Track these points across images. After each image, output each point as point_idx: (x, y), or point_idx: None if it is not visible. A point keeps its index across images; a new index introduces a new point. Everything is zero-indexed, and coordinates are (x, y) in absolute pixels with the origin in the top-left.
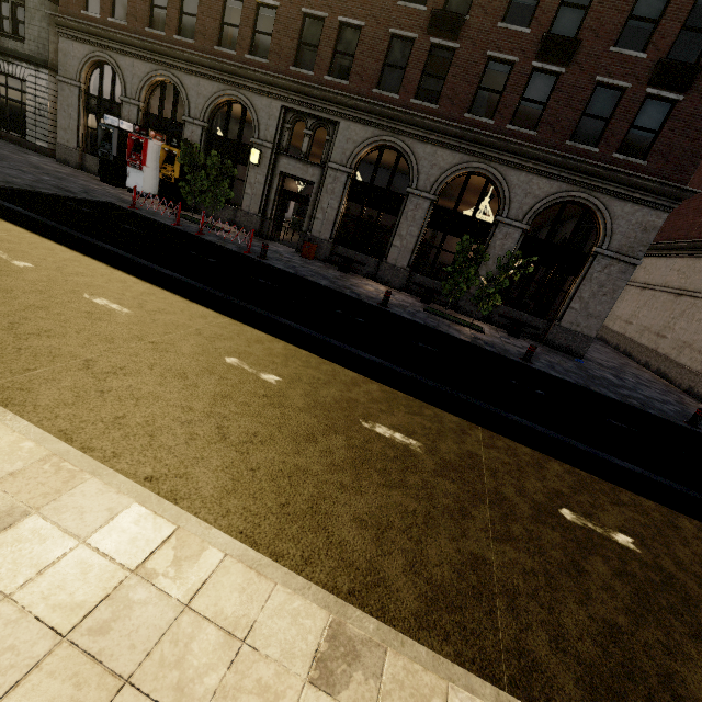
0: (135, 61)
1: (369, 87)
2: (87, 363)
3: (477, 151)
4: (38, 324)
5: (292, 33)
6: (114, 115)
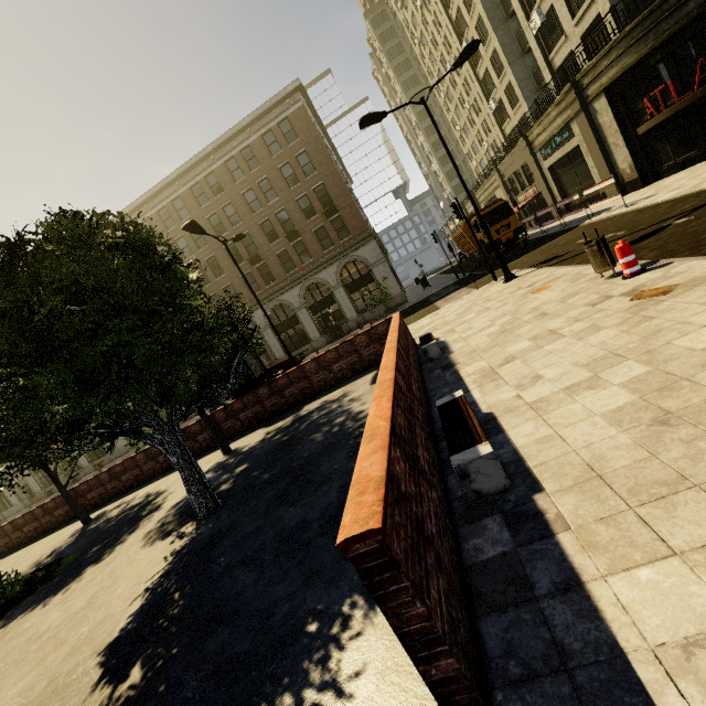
0: None
1: None
2: None
3: None
4: None
5: None
6: None
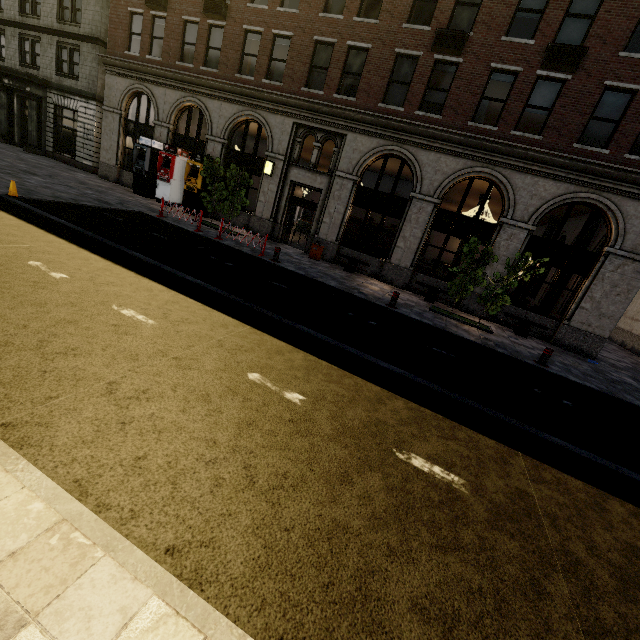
0: (167, 91)
1: (375, 102)
2: (110, 387)
3: (481, 157)
4: (66, 341)
5: (304, 58)
6: (148, 137)
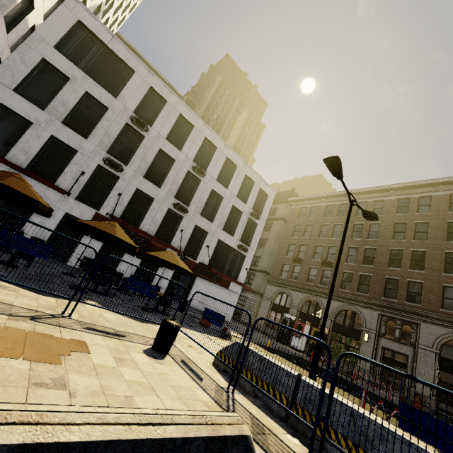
0: (299, 293)
1: (435, 307)
2: None
3: None
4: None
5: (380, 284)
6: (284, 312)
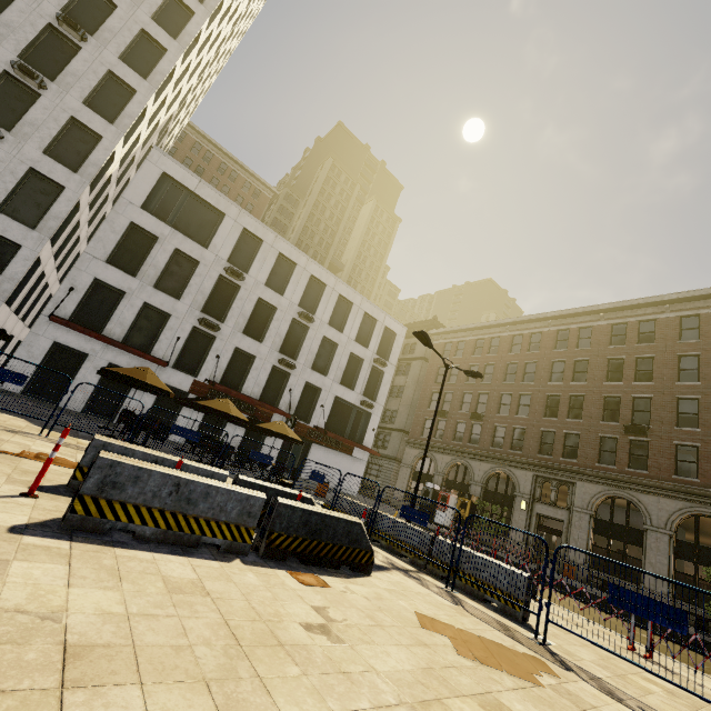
0: (444, 455)
1: (592, 462)
2: None
3: (695, 499)
4: None
5: (535, 439)
6: (427, 481)
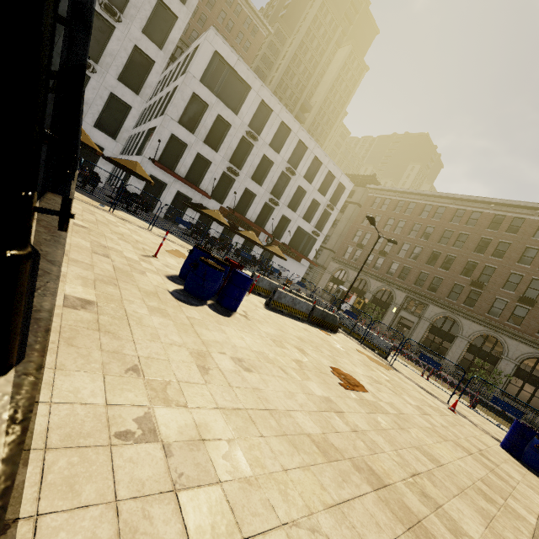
0: (354, 272)
1: (443, 296)
2: None
3: (491, 328)
4: None
5: (415, 275)
6: (340, 284)
